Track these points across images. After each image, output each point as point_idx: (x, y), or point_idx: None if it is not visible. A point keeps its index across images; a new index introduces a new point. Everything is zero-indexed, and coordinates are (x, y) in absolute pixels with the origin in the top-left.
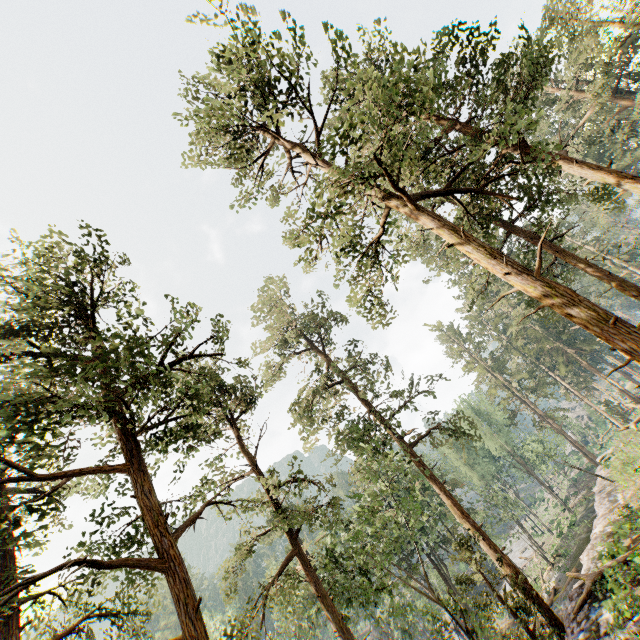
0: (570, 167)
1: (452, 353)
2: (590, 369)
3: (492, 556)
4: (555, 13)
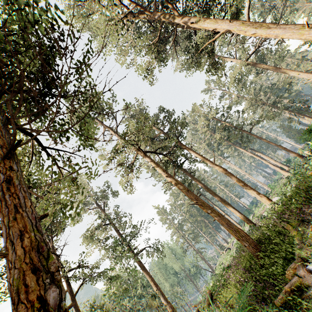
0: (191, 151)
1: (162, 220)
2: (213, 229)
3: (165, 303)
4: (194, 108)
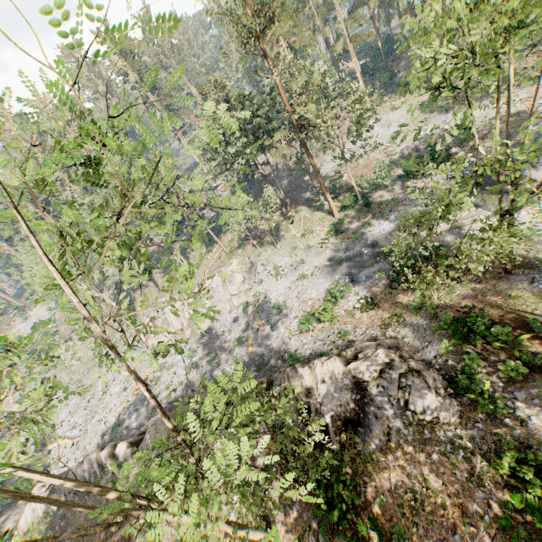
0: None
1: None
2: None
3: None
4: None
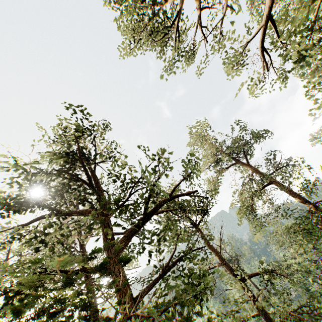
0: None
1: None
2: None
3: None
4: None
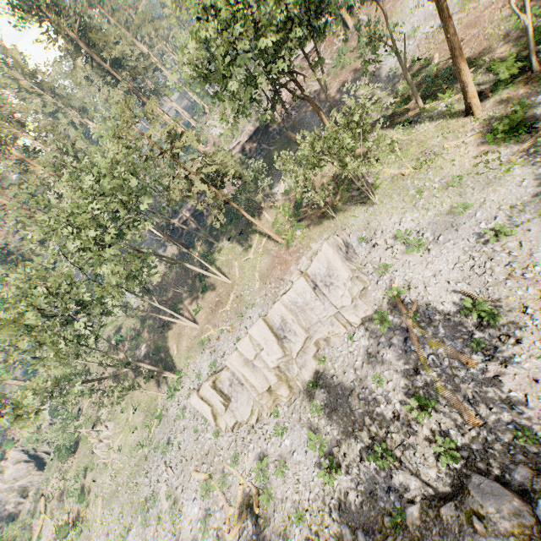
0: None
1: None
2: None
3: None
4: None
